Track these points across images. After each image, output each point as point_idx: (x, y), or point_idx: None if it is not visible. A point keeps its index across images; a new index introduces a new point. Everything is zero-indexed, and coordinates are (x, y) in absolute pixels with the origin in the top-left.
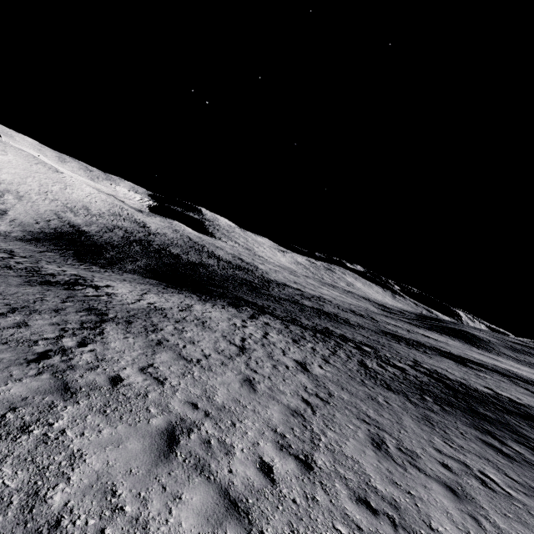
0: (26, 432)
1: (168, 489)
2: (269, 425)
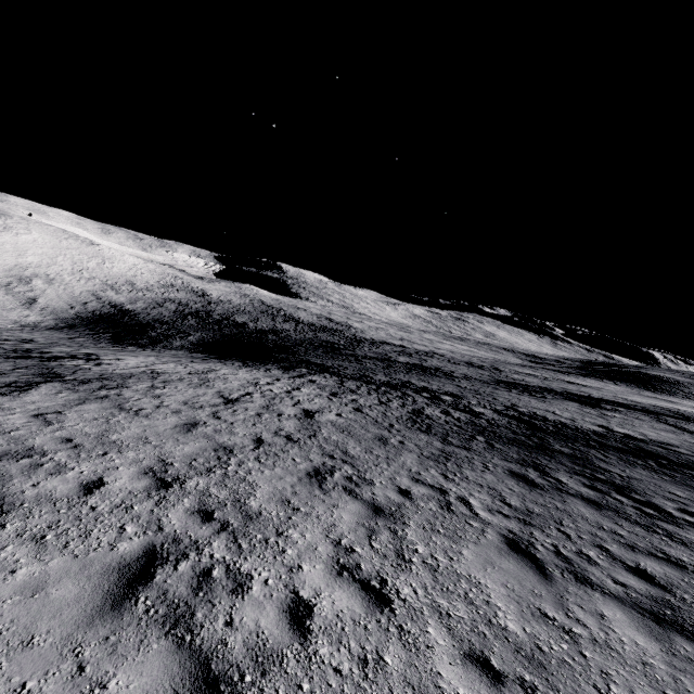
0: None
1: None
2: (161, 457)
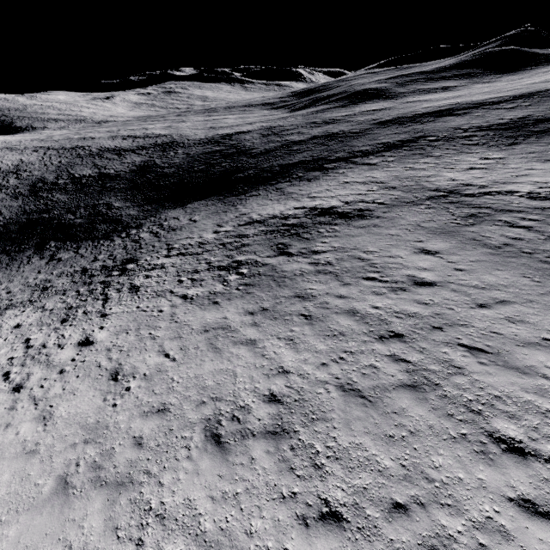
0: None
1: None
2: None
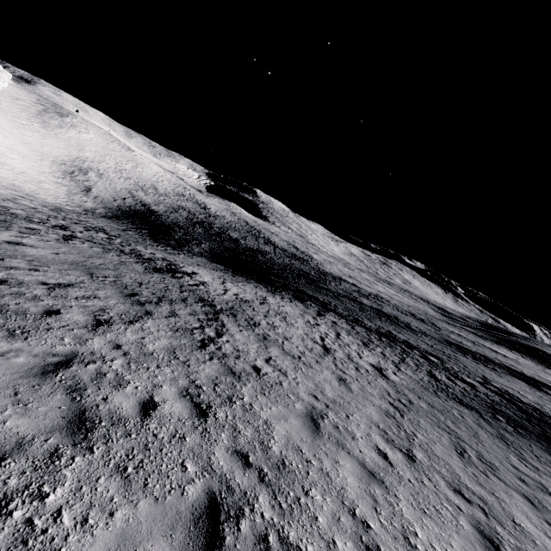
0: (233, 402)
1: (329, 455)
2: (373, 422)
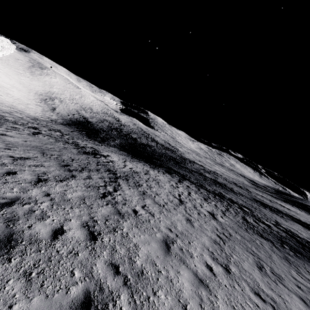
0: (116, 231)
1: (174, 267)
2: (205, 246)
